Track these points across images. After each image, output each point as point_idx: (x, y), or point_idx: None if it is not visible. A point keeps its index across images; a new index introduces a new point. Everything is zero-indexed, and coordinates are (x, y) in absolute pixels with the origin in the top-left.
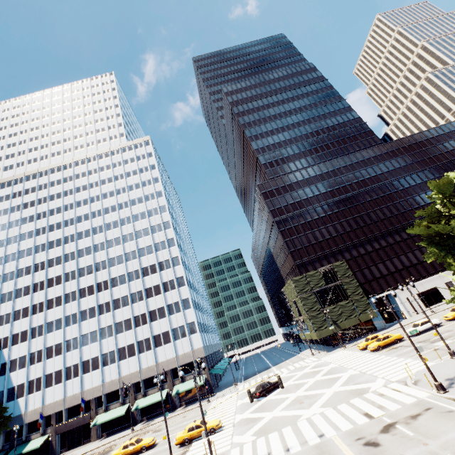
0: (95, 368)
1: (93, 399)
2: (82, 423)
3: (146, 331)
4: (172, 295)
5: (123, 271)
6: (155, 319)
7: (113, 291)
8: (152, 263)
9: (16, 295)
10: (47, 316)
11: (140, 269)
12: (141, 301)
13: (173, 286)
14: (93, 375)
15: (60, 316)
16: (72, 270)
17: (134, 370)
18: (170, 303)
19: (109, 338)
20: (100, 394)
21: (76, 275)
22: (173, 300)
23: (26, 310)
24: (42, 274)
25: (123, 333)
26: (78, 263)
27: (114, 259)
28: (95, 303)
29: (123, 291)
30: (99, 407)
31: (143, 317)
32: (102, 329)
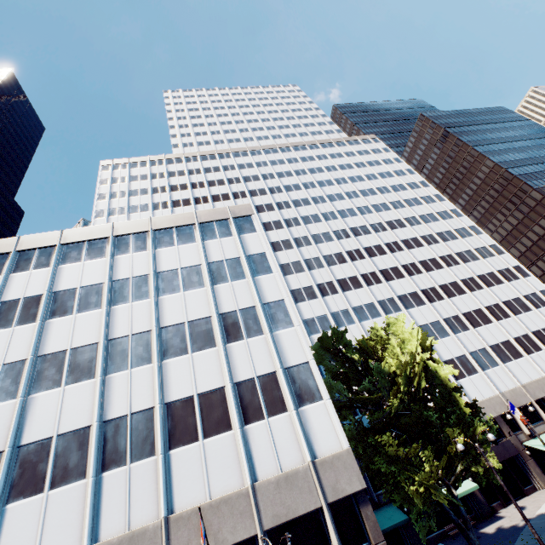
0: (471, 371)
1: (499, 418)
2: (506, 455)
3: (515, 326)
4: (520, 285)
5: (430, 255)
6: (517, 312)
7: (431, 275)
8: (465, 249)
9: (284, 271)
10: (348, 299)
11: (453, 253)
12: (480, 290)
13: (514, 276)
14: (474, 381)
15: (369, 300)
16: (355, 248)
17: (536, 377)
18: (524, 294)
19: (464, 331)
20: (506, 409)
21: (364, 254)
22: (527, 291)
23: (310, 290)
24: (310, 249)
25: (482, 326)
26: (358, 241)
27: (409, 241)
28: (413, 287)
29: (445, 276)
30: (513, 432)
31: (499, 308)
32: (446, 320)
